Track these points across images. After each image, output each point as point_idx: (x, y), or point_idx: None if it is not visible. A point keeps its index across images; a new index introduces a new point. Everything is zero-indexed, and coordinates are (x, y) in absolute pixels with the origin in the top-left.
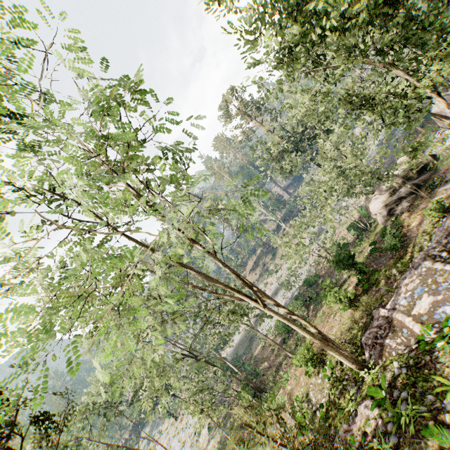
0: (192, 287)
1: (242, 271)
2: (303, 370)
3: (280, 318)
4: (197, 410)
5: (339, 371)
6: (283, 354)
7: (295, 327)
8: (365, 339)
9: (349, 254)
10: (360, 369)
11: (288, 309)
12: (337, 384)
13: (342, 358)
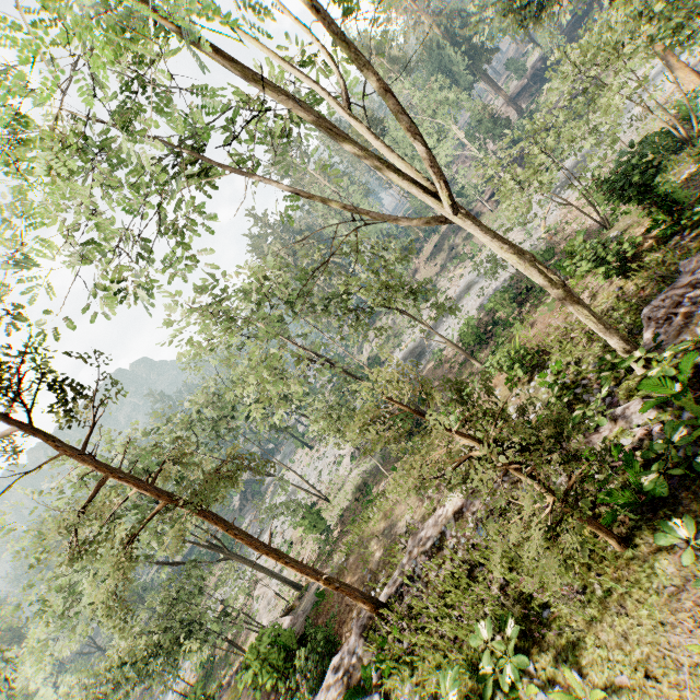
0: (303, 196)
1: (413, 260)
2: (502, 380)
3: (486, 237)
4: (330, 429)
5: (572, 376)
6: (466, 373)
7: (516, 259)
8: (649, 311)
9: (651, 162)
10: (631, 353)
11: (486, 306)
12: (564, 393)
13: (601, 331)
